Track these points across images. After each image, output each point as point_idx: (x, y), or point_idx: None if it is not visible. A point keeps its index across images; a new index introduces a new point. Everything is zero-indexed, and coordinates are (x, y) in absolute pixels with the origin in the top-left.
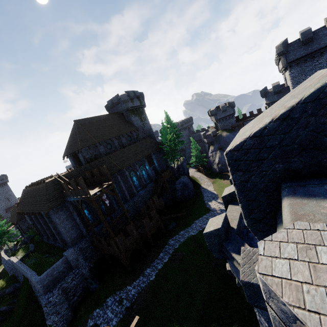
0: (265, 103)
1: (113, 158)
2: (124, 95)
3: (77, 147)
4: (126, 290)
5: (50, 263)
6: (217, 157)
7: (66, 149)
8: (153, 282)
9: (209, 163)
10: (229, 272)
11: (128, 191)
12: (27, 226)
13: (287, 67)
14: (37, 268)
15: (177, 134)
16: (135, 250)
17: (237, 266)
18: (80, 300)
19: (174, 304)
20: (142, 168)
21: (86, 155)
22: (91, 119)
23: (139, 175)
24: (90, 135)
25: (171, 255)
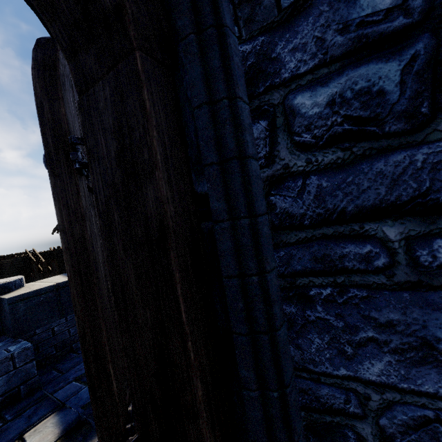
0: None
1: None
2: None
3: None
4: None
5: None
6: None
7: None
8: None
9: None
10: None
11: None
12: None
13: None
14: None
15: None
16: None
17: None
18: None
19: None
20: None
21: None
22: None
23: None
24: None
25: None
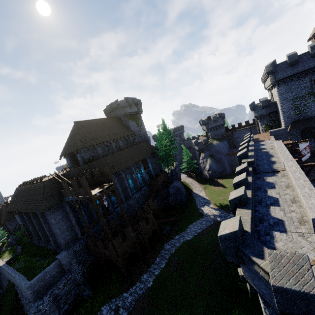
0: (254, 116)
1: (110, 159)
2: (124, 101)
3: (76, 148)
4: (123, 297)
5: (41, 267)
6: (208, 163)
7: (63, 149)
8: (151, 289)
9: (200, 169)
10: (241, 277)
11: (124, 193)
12: (14, 226)
13: (275, 84)
14: (27, 272)
15: (171, 140)
16: (130, 254)
17: (259, 271)
18: (71, 309)
19: (174, 313)
20: (137, 171)
21: (84, 156)
22: (91, 122)
23: (135, 178)
24: (89, 136)
25: (168, 260)
